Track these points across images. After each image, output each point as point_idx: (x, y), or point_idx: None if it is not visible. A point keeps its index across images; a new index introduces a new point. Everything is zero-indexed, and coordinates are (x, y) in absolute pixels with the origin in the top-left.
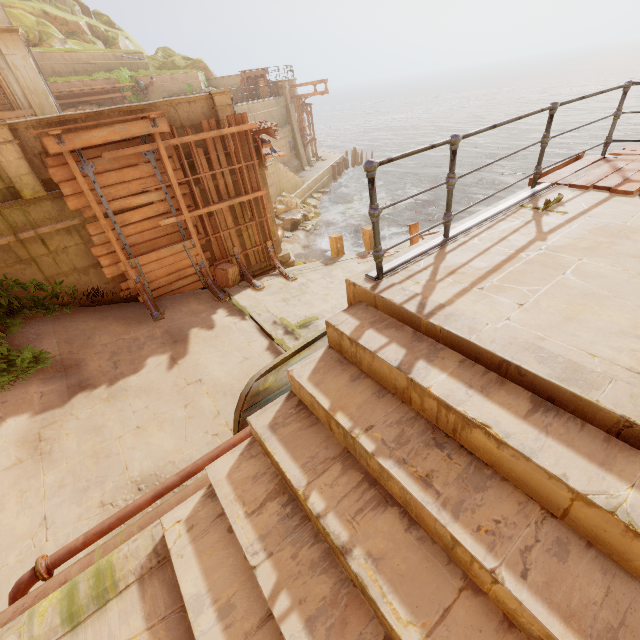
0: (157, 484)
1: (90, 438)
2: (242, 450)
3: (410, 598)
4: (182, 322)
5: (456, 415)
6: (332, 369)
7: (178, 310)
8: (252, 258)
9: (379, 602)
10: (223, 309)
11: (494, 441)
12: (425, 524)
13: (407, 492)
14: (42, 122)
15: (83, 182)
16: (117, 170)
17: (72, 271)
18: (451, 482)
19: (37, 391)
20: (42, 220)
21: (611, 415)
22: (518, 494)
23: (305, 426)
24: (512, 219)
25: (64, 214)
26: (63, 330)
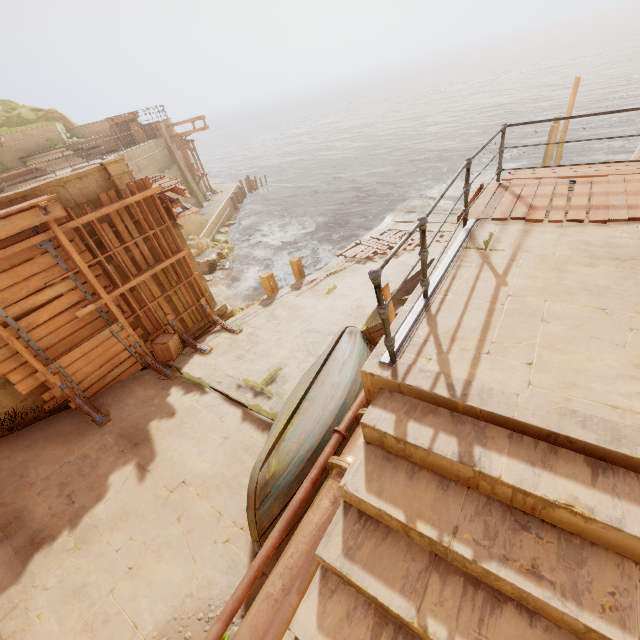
0: (182, 630)
1: (72, 608)
2: (318, 588)
3: None
4: (135, 418)
5: (536, 499)
6: (384, 470)
7: (124, 404)
8: (188, 320)
9: None
10: (176, 387)
11: (581, 518)
12: (547, 614)
13: (525, 592)
14: None
15: None
16: (8, 270)
17: None
18: (555, 565)
19: None
20: None
21: None
22: (611, 556)
23: (380, 540)
24: (467, 264)
25: None
26: None
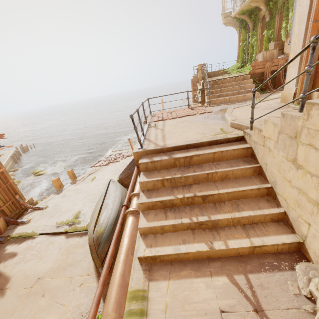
0: None
1: None
2: (143, 215)
3: (211, 189)
4: None
5: (188, 157)
6: (150, 174)
7: None
8: (7, 211)
9: (208, 194)
10: (10, 245)
11: (198, 156)
12: (200, 180)
13: (194, 175)
14: None
15: None
16: None
17: None
18: (198, 169)
19: None
20: None
21: (207, 142)
22: (207, 163)
23: (157, 191)
24: (152, 130)
25: None
26: None
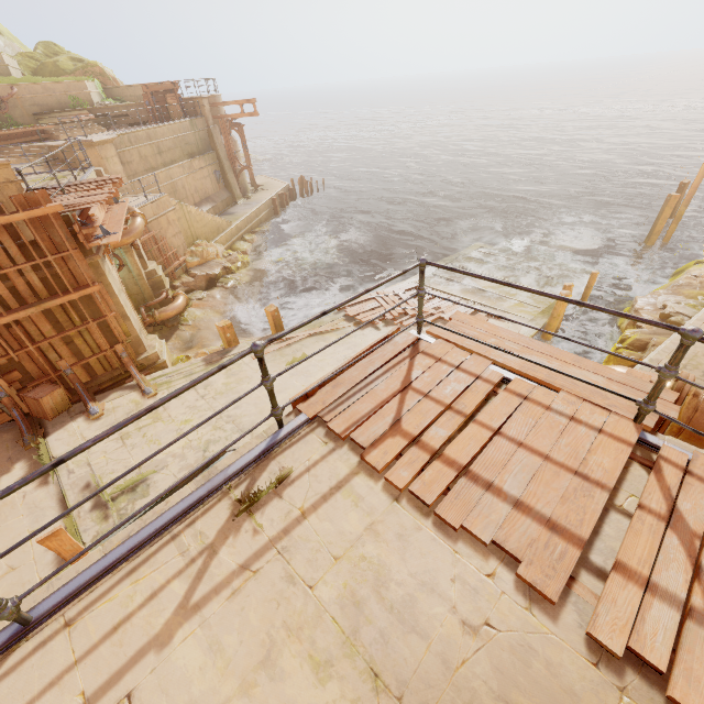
0: None
1: None
2: None
3: None
4: None
5: None
6: None
7: None
8: (97, 366)
9: None
10: (25, 461)
11: None
12: None
13: None
14: None
15: None
16: None
17: None
18: None
19: None
20: None
21: None
22: None
23: None
24: (185, 540)
25: None
26: None
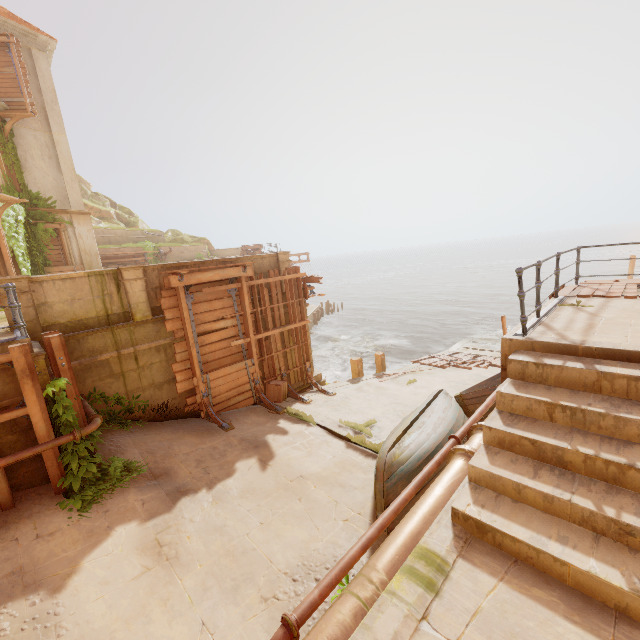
0: (313, 571)
1: (215, 538)
2: (485, 451)
3: None
4: (253, 431)
5: None
6: (527, 387)
7: (243, 422)
8: (292, 377)
9: None
10: (284, 419)
11: None
12: None
13: None
14: (165, 266)
15: (186, 309)
16: (208, 301)
17: (150, 386)
18: None
19: (137, 499)
20: (141, 339)
21: None
22: None
23: (530, 422)
24: (564, 310)
25: (159, 335)
26: (141, 442)
